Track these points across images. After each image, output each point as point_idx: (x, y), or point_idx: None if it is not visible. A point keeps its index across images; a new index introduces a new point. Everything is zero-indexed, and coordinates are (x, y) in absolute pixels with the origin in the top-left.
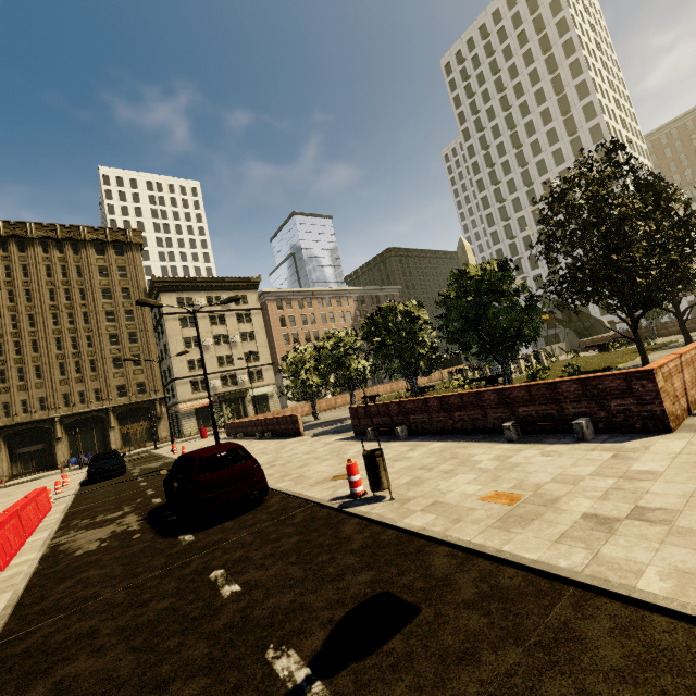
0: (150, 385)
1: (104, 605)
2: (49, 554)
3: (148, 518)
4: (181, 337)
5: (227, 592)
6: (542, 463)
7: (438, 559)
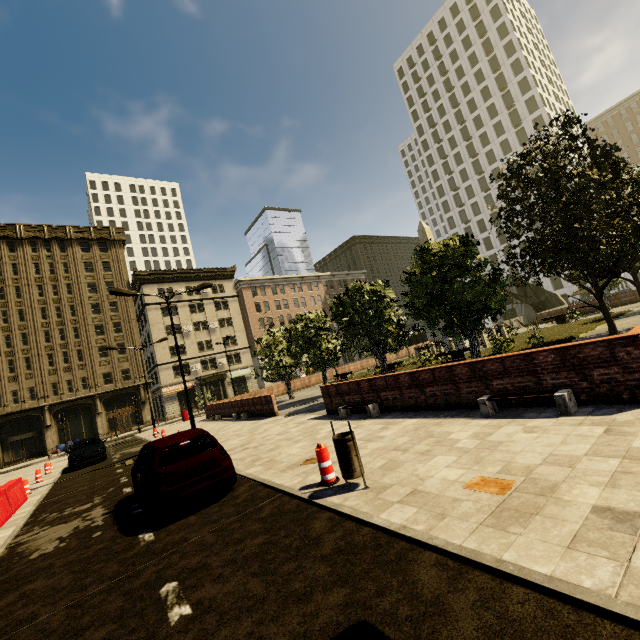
0: (134, 372)
1: (37, 632)
2: (5, 556)
3: (114, 511)
4: (162, 325)
5: (176, 616)
6: (527, 441)
7: (425, 571)
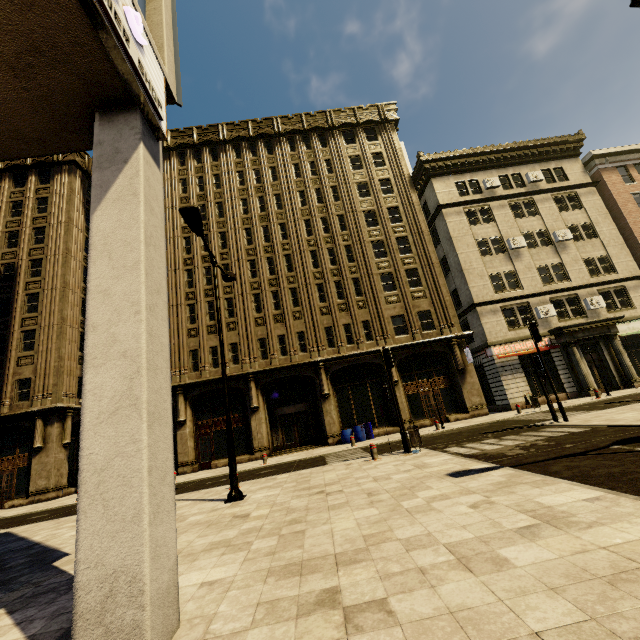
0: (438, 316)
1: None
2: None
3: None
4: (471, 239)
5: None
6: None
7: None
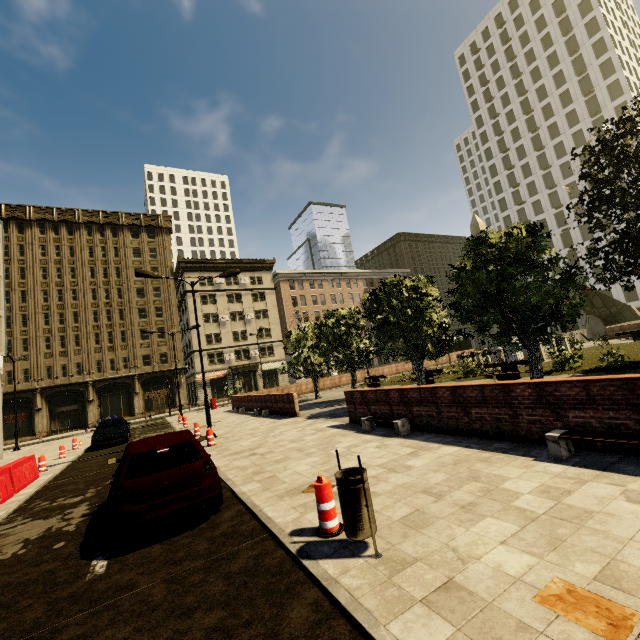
0: (172, 356)
1: None
2: None
3: (94, 513)
4: (200, 313)
5: None
6: (637, 520)
7: None
